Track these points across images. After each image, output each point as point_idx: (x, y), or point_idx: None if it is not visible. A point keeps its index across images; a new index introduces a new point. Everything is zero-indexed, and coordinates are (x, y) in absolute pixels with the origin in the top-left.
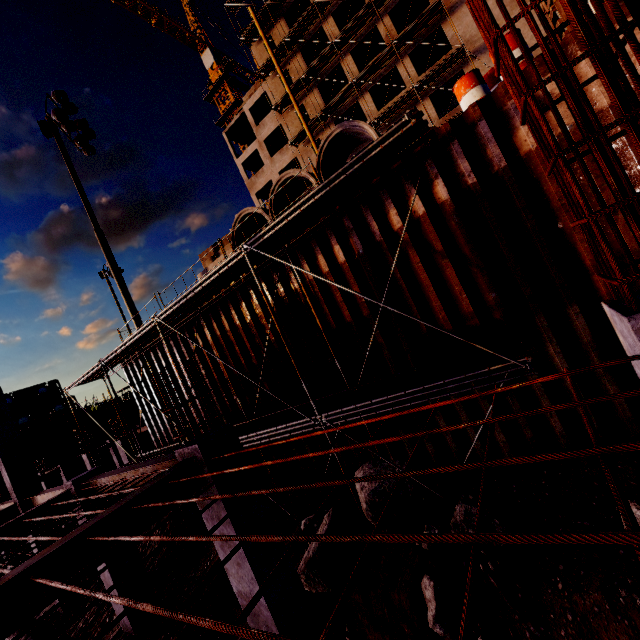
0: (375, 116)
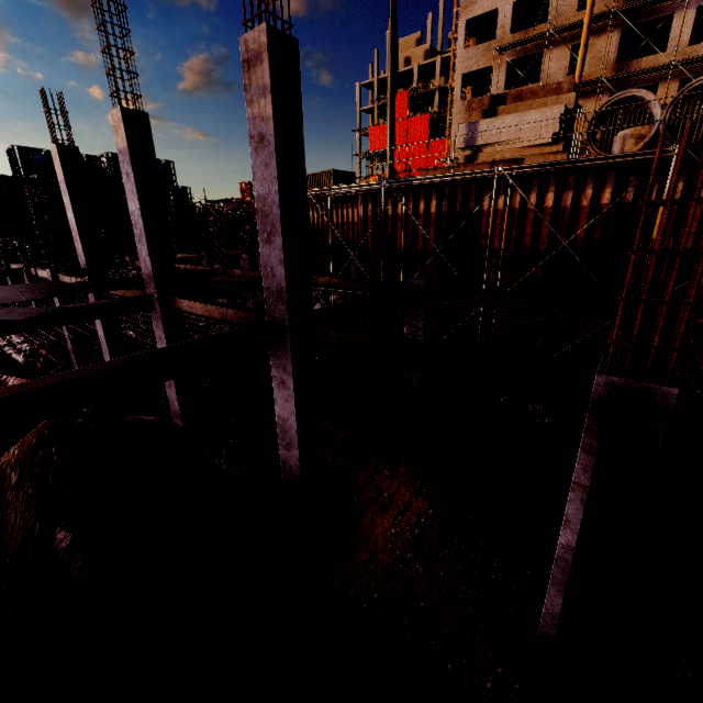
0: None
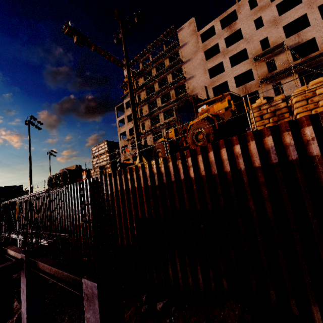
0: (163, 122)
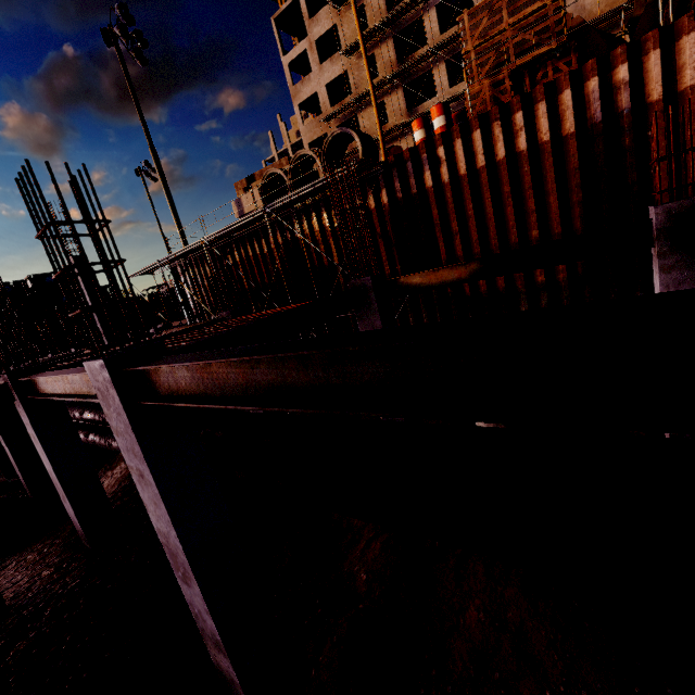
0: (436, 40)
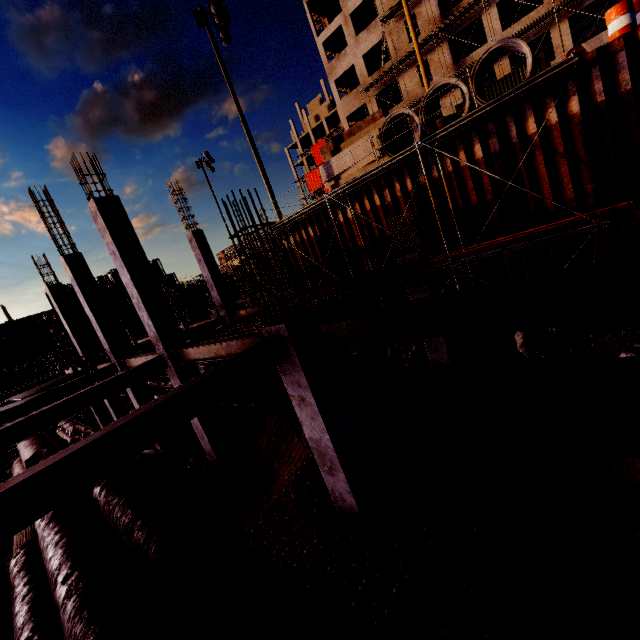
0: None
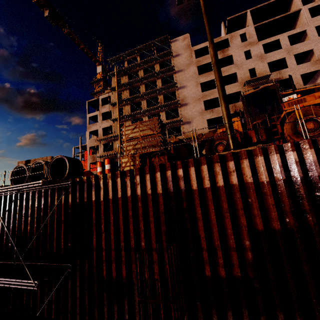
0: None
